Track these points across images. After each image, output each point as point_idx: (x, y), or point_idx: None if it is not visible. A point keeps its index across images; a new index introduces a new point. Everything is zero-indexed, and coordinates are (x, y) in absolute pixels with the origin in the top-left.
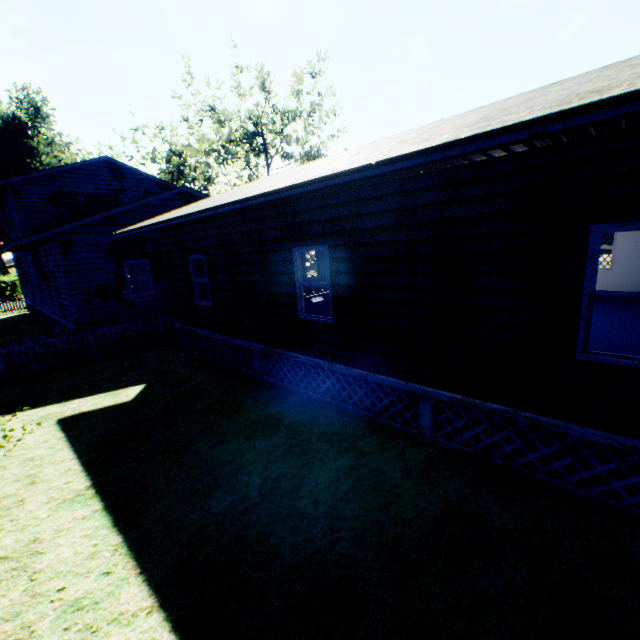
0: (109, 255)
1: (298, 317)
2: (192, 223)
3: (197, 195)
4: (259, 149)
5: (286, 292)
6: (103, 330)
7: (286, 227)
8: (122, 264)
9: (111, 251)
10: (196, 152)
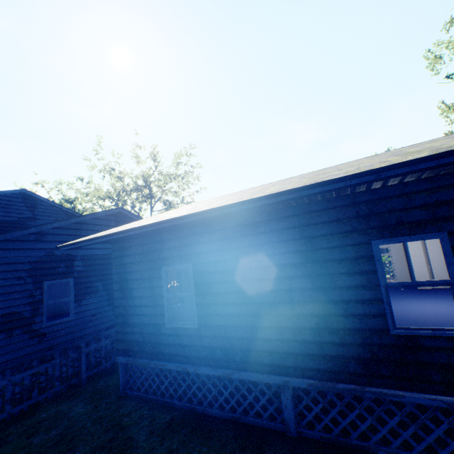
0: (28, 275)
1: (388, 331)
2: (177, 228)
3: (130, 216)
4: (147, 196)
5: (358, 298)
6: (2, 383)
7: (356, 217)
8: (42, 285)
9: (32, 270)
10: (92, 198)
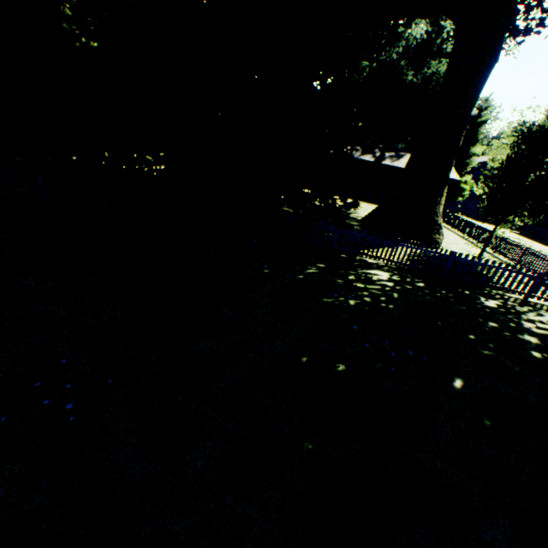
0: None
1: None
2: None
3: None
4: None
5: None
6: None
7: None
8: None
9: None
10: None
